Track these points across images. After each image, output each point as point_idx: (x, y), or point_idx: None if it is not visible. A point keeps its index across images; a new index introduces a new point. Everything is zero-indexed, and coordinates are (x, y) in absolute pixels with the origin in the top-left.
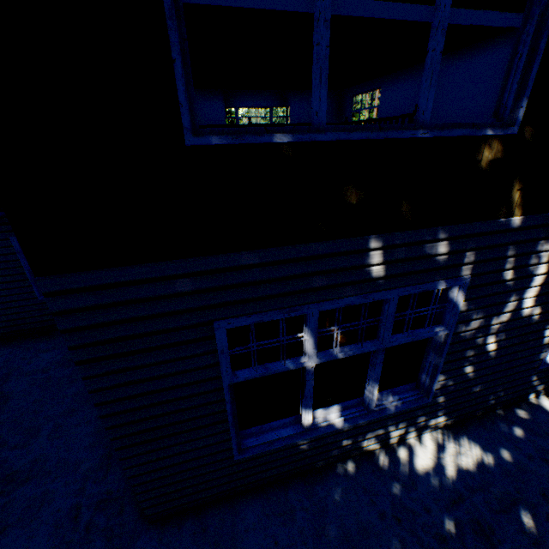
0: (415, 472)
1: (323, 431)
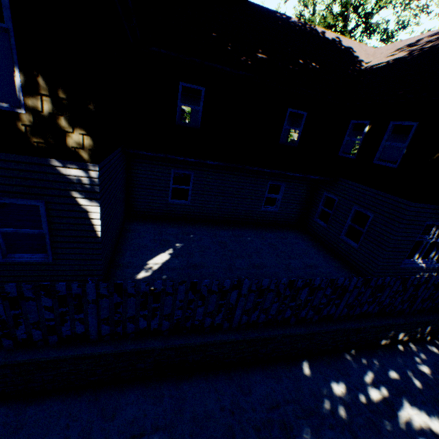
0: None
1: (420, 266)
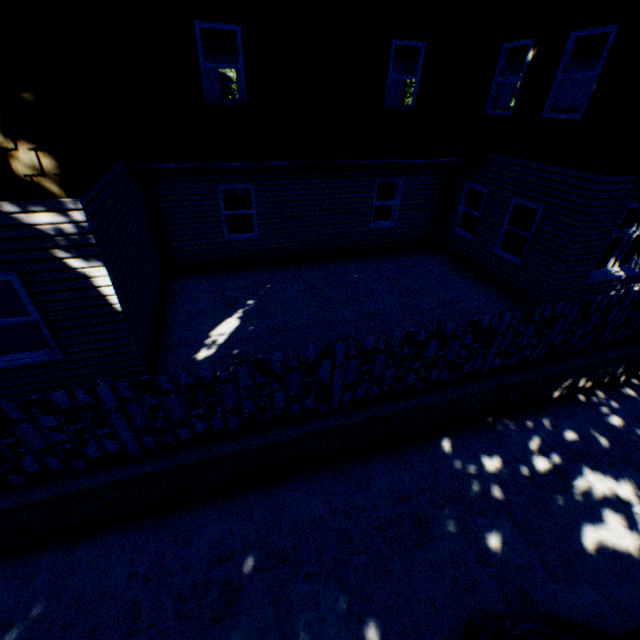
0: None
1: (616, 276)
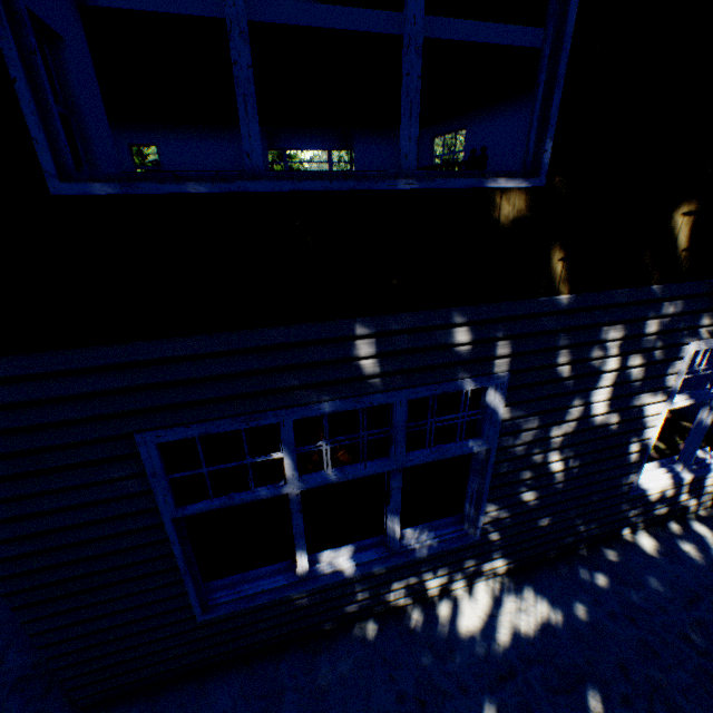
0: (456, 636)
1: (326, 580)
